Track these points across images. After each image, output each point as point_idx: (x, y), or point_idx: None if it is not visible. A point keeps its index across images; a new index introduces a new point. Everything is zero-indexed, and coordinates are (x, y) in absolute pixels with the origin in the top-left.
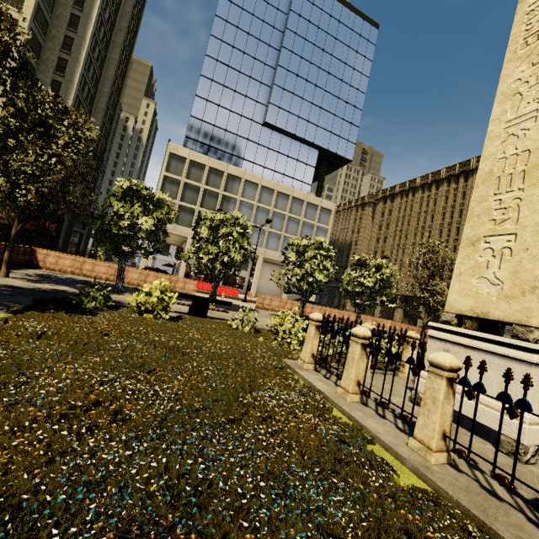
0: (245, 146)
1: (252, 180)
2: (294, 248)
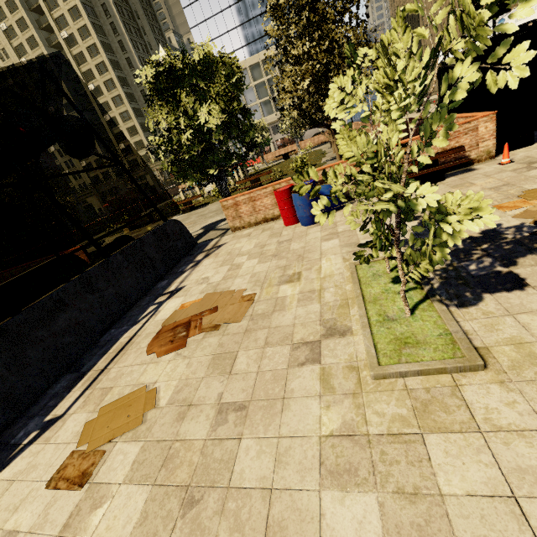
0: (238, 35)
1: (253, 63)
2: None
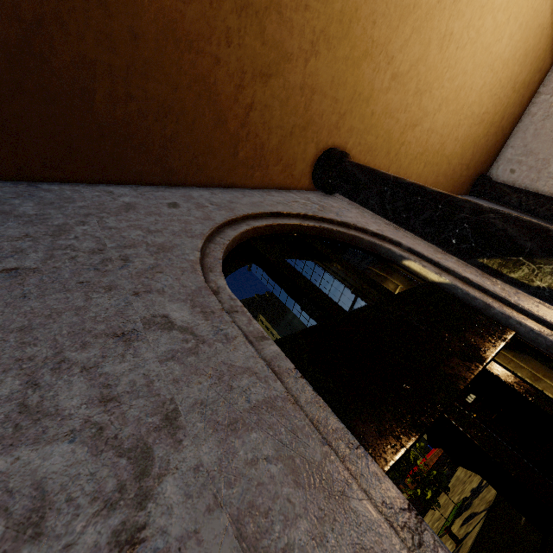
0: None
1: None
2: None
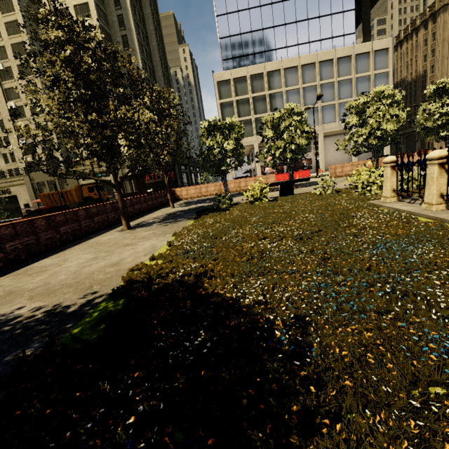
0: (273, 36)
1: (290, 66)
2: (353, 111)
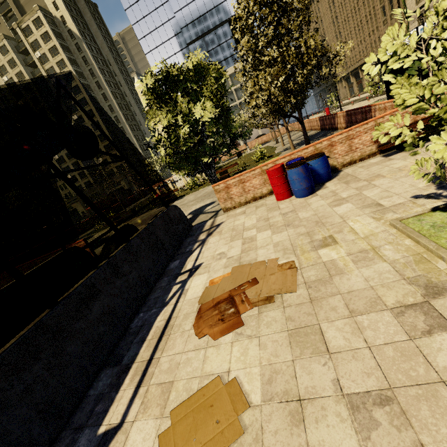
0: None
1: None
2: None
